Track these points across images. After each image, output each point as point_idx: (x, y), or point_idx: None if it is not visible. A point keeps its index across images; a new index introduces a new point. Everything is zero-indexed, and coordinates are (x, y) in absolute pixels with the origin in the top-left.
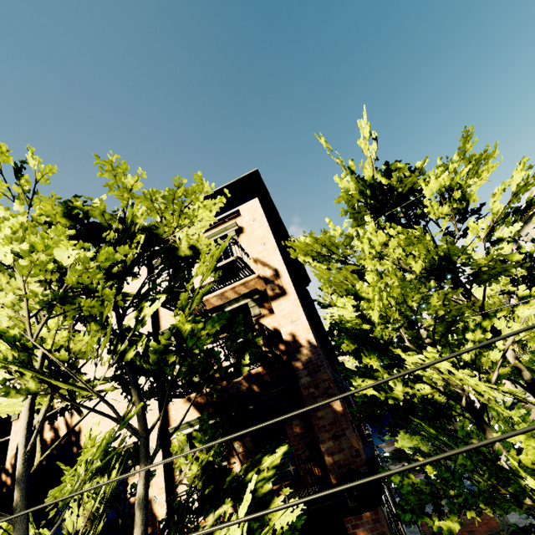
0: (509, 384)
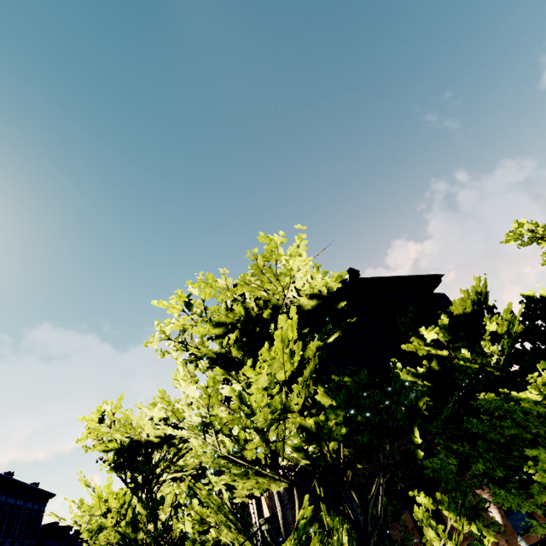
0: None
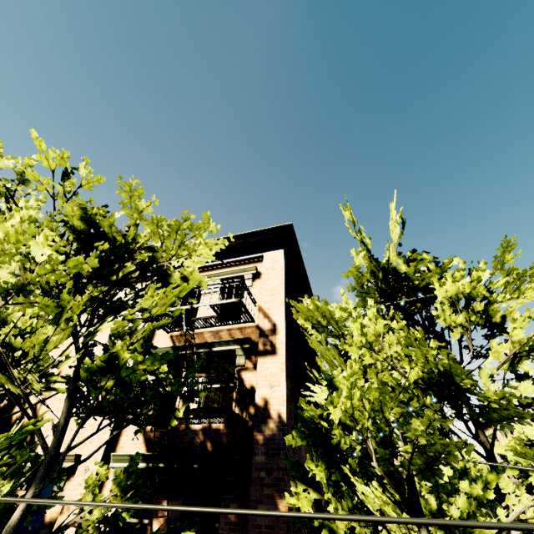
0: None
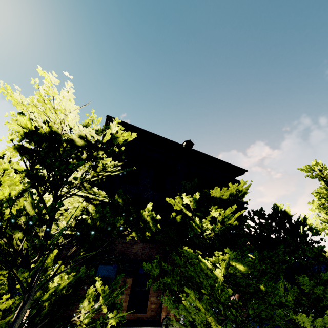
0: None
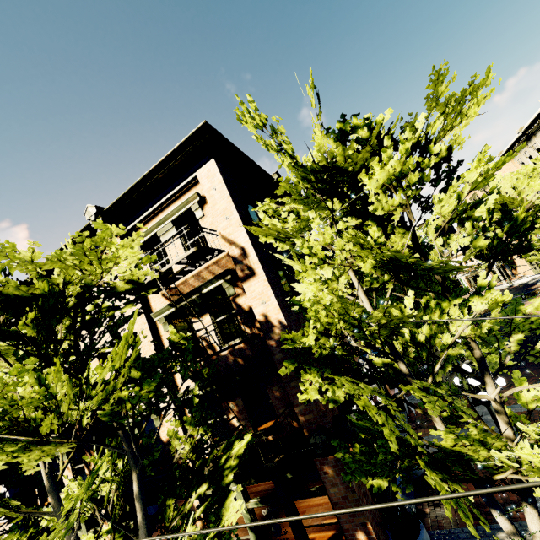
0: (528, 267)
